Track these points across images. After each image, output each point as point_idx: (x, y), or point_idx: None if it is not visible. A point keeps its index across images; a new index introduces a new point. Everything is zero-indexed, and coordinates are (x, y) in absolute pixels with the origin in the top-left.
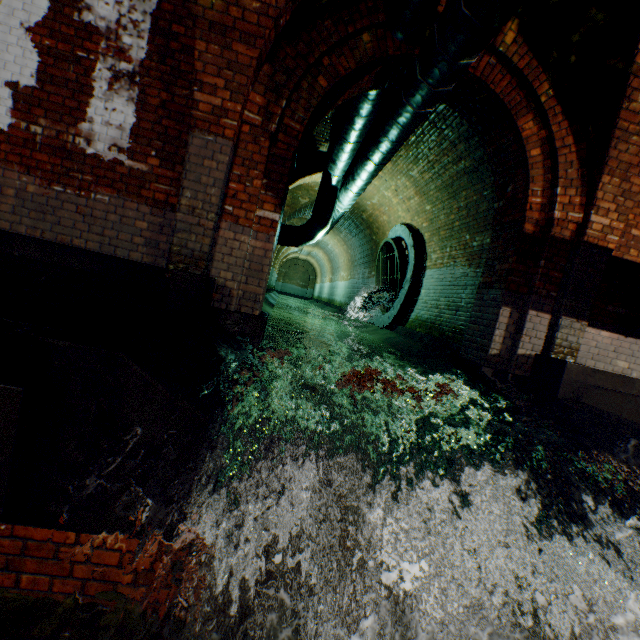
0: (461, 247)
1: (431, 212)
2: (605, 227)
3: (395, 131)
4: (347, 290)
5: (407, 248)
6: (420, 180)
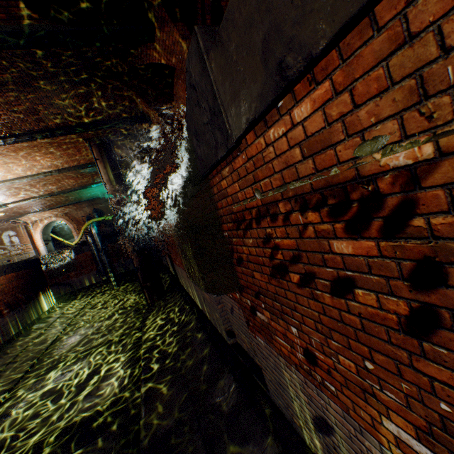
0: None
1: None
2: None
3: None
4: None
5: None
6: None
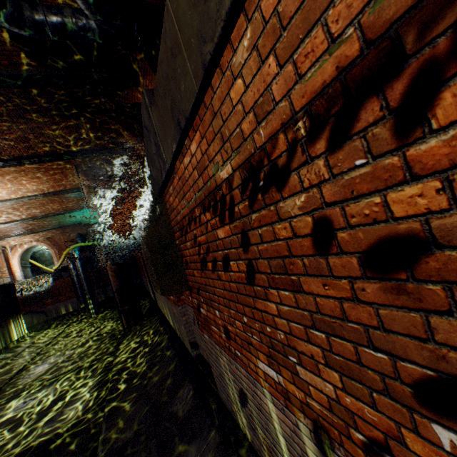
0: None
1: None
2: None
3: None
4: None
5: None
6: None
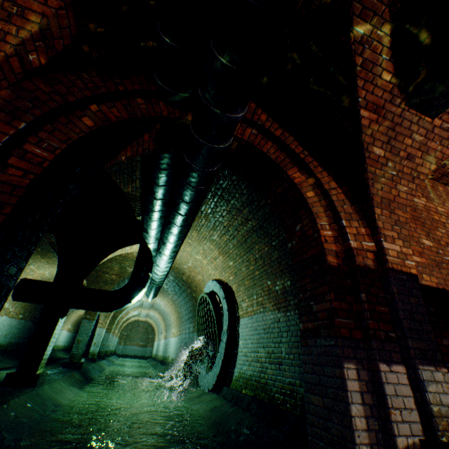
0: (266, 292)
1: (234, 266)
2: (399, 253)
3: (187, 191)
4: (177, 346)
5: (220, 300)
6: (221, 242)
